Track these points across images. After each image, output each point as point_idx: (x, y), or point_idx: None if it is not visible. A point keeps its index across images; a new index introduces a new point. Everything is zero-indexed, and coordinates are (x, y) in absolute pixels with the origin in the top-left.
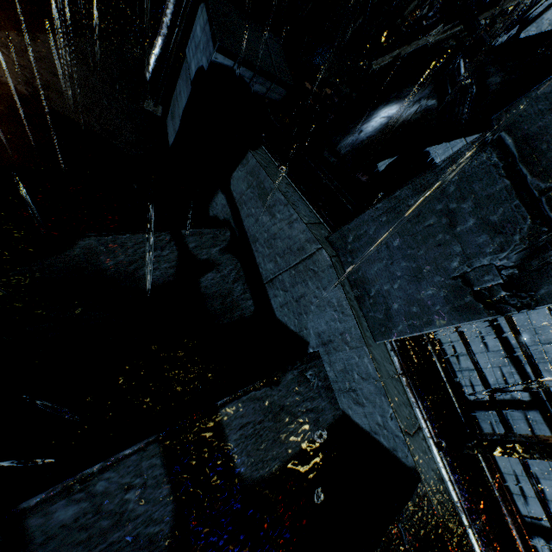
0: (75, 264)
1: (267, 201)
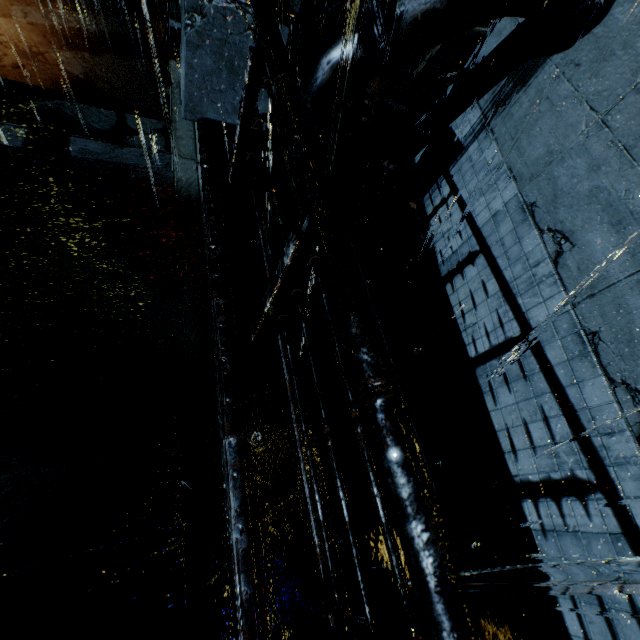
0: (48, 108)
1: None
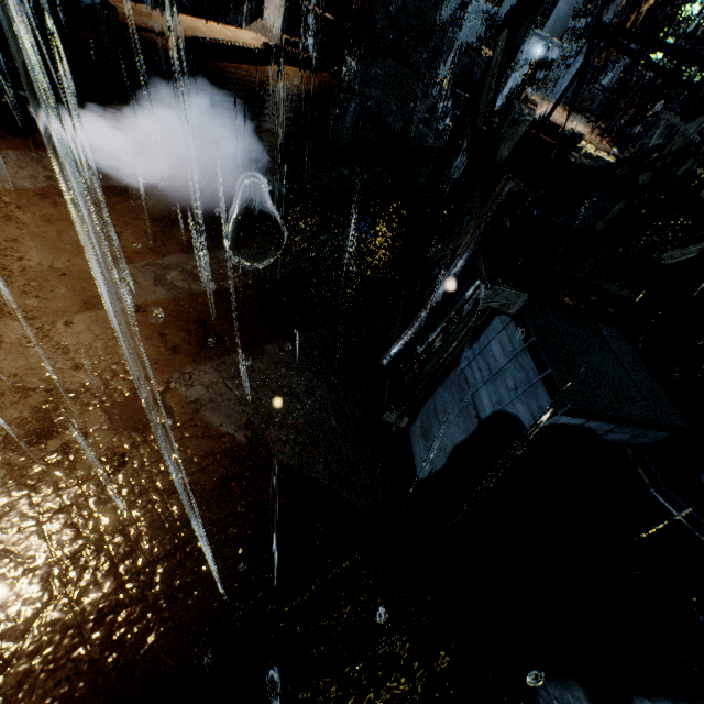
0: None
1: None
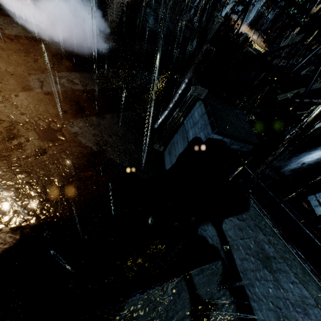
0: None
1: (268, 263)
